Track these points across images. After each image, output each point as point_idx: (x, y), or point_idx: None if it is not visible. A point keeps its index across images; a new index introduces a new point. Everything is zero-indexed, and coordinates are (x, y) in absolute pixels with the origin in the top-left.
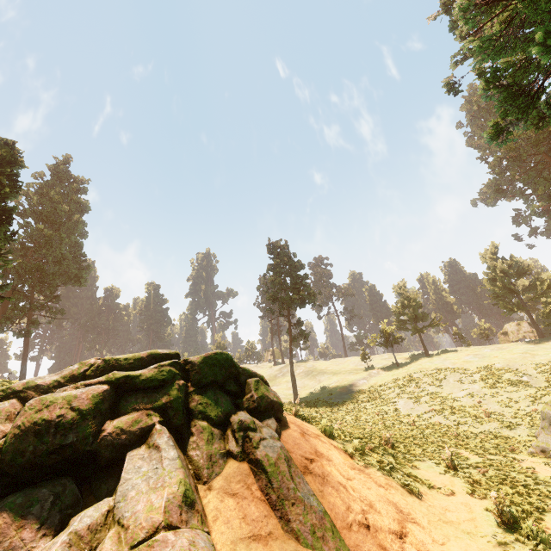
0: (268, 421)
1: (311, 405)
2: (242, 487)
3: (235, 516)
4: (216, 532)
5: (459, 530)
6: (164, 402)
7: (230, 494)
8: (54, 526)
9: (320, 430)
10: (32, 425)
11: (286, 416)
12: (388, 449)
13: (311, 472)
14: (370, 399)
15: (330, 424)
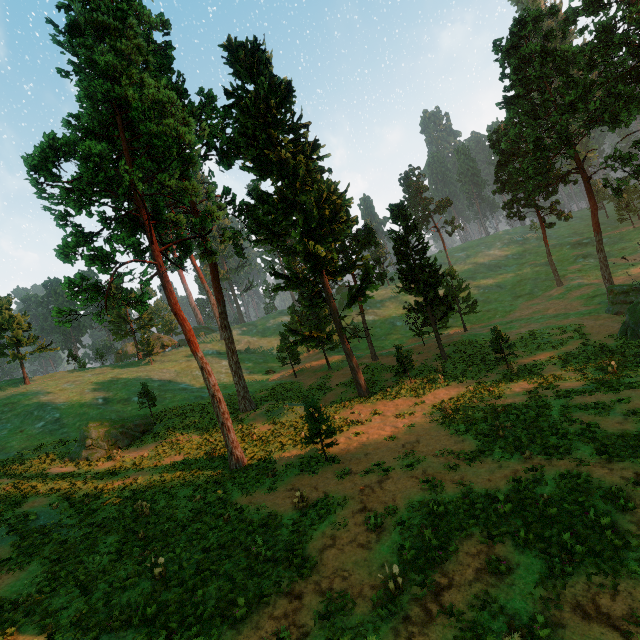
0: None
1: None
2: None
3: None
4: None
5: None
6: None
7: None
8: None
9: None
10: None
11: None
12: None
13: None
14: None
15: None
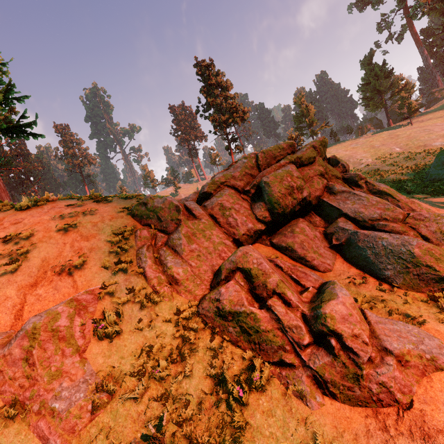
0: None
1: None
2: None
3: None
4: None
5: None
6: (321, 170)
7: None
8: (321, 237)
9: None
10: (285, 190)
11: None
12: None
13: None
14: None
15: None
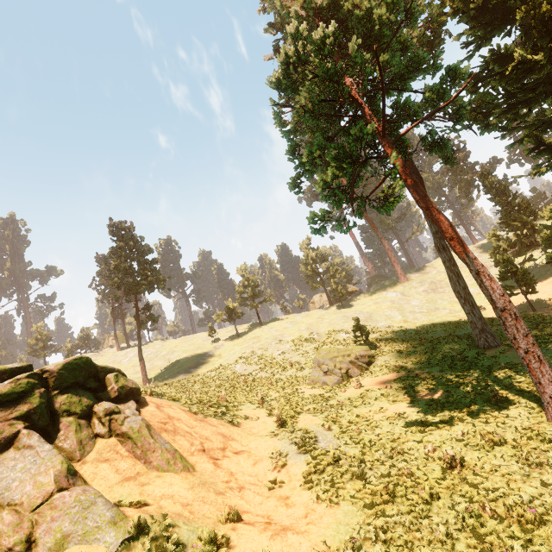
0: (129, 404)
1: (161, 384)
2: (112, 454)
3: (109, 473)
4: (96, 486)
5: (257, 436)
6: (26, 410)
7: (103, 461)
8: None
9: (172, 401)
10: None
11: (143, 397)
12: (223, 403)
13: (165, 430)
14: (215, 369)
15: (179, 396)
